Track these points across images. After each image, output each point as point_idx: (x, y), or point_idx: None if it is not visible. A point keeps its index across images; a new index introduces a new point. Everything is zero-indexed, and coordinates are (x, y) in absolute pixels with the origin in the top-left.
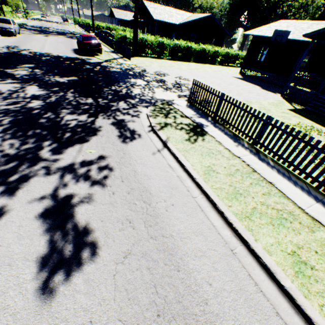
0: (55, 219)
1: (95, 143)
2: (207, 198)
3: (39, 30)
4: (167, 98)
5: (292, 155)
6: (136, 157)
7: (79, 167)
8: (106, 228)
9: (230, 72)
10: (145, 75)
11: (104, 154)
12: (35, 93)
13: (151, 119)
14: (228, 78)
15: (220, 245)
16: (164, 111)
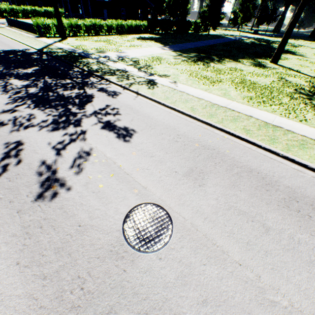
0: None
1: None
2: None
3: None
4: None
5: None
6: None
7: None
8: None
9: None
10: None
11: None
12: None
13: None
14: None
15: None
16: None
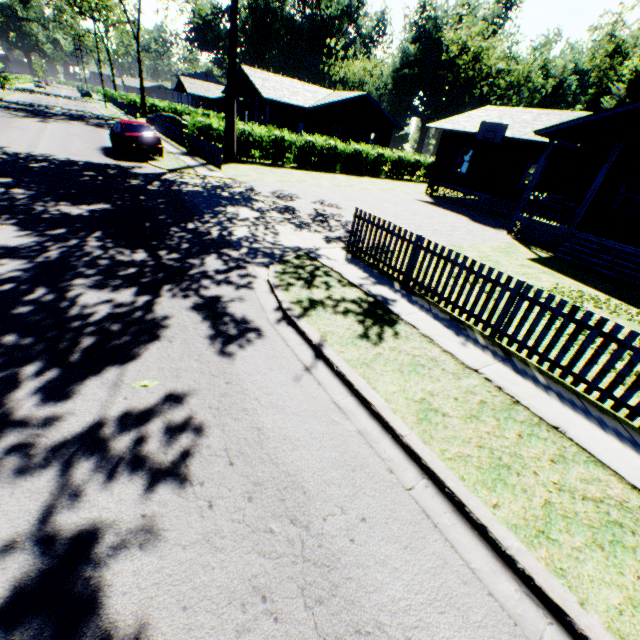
0: (41, 626)
1: (155, 360)
2: (439, 487)
3: (28, 111)
4: (305, 245)
5: (570, 354)
6: (258, 389)
7: (116, 434)
8: (200, 633)
9: (409, 191)
10: (254, 199)
11: (179, 389)
12: (8, 241)
13: (280, 292)
14: (410, 202)
15: (502, 632)
16: (303, 273)
